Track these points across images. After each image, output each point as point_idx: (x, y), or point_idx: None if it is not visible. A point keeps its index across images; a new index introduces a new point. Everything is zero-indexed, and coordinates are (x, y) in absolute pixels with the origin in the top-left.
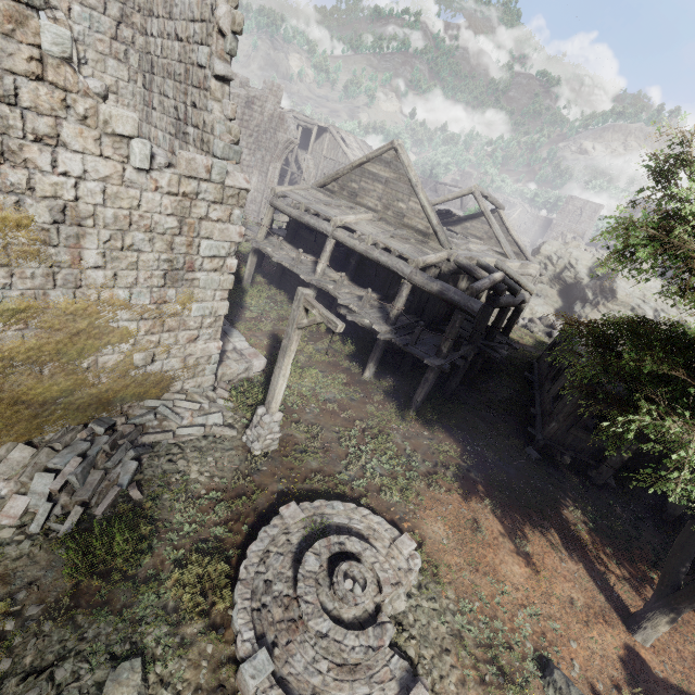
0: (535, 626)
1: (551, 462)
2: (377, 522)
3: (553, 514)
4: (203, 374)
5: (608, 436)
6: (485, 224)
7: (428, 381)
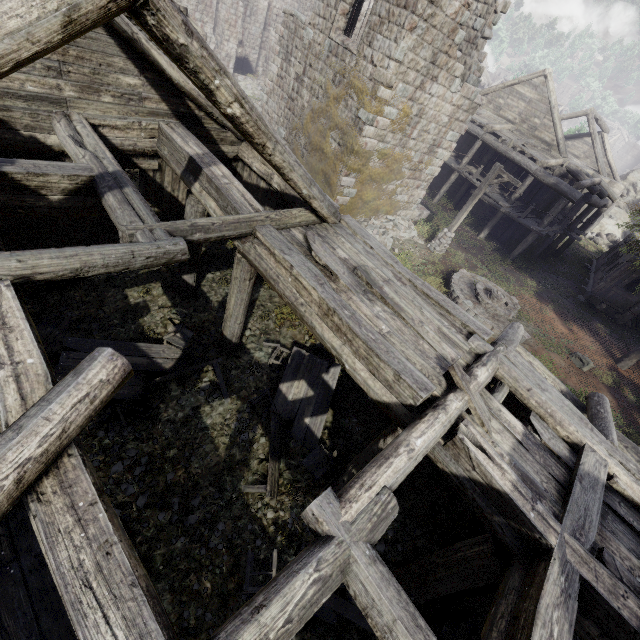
0: (569, 345)
1: (591, 306)
2: (500, 289)
3: (587, 323)
4: (410, 209)
5: (638, 294)
6: (586, 144)
7: (527, 242)
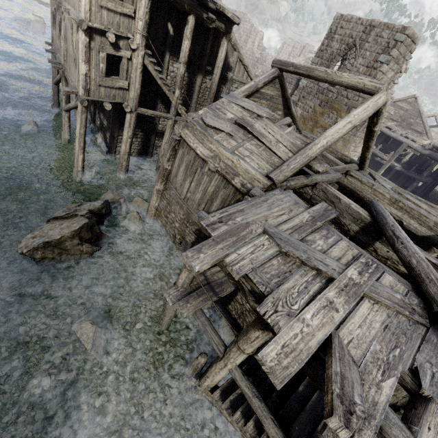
0: None
1: None
2: None
3: None
4: None
5: None
6: (433, 132)
7: (413, 186)
